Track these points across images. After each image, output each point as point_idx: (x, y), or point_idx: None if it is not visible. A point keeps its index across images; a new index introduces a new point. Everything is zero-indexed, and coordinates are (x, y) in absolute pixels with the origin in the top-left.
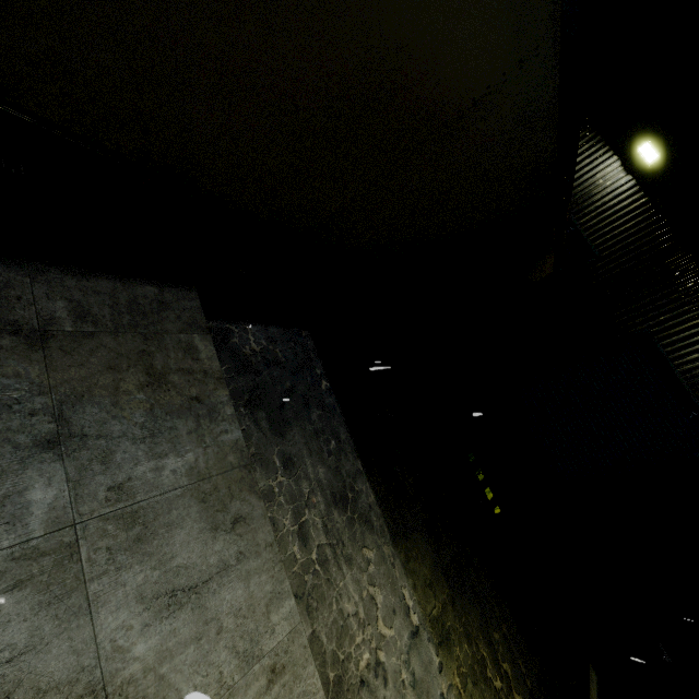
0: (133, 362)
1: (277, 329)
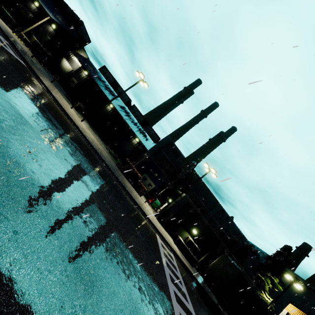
0: None
1: None
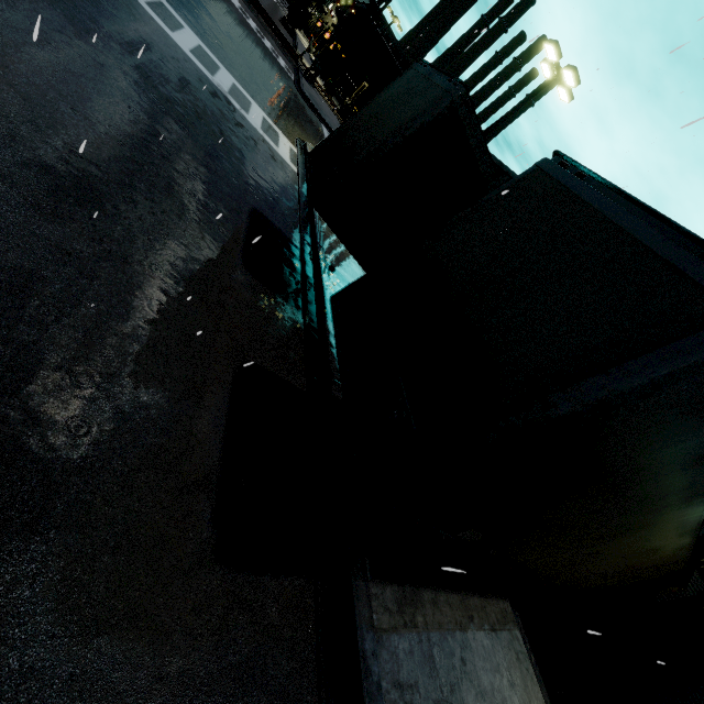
0: (511, 645)
1: None
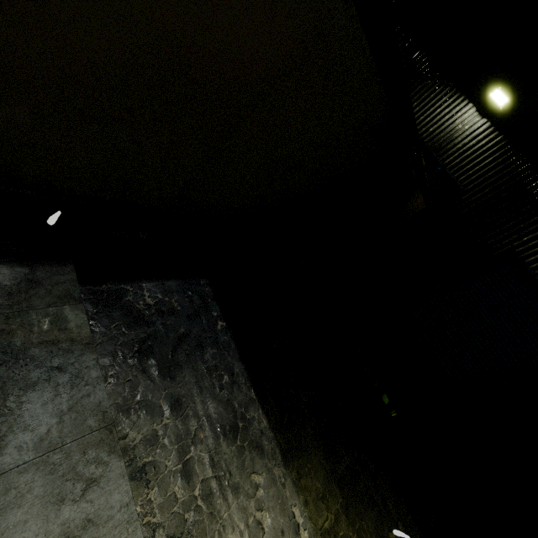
0: None
1: (175, 282)
